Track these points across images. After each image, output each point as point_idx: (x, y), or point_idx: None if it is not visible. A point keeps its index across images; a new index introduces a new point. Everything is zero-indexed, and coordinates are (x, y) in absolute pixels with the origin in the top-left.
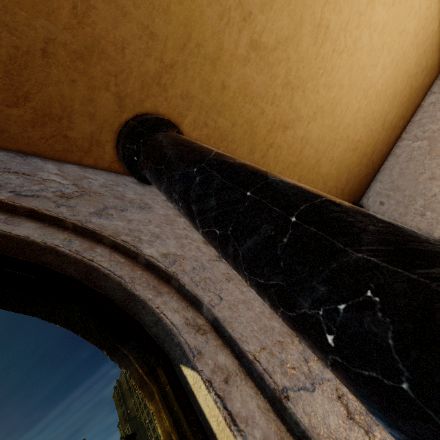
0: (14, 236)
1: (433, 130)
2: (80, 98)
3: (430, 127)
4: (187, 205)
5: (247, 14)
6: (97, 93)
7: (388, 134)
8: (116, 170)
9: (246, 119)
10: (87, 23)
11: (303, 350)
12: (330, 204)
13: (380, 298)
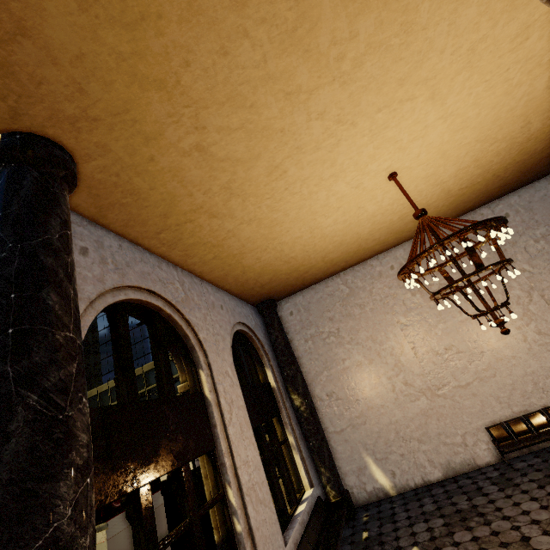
0: None
1: (357, 286)
2: None
3: (358, 282)
4: None
5: (201, 126)
6: None
7: (327, 266)
8: None
9: (169, 192)
10: (5, 48)
11: None
12: (42, 333)
13: None
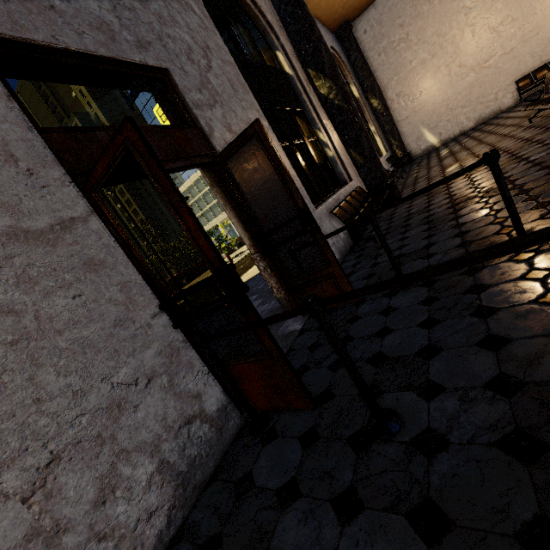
0: None
1: None
2: None
3: None
4: (280, 3)
5: None
6: None
7: None
8: None
9: None
10: None
11: (296, 60)
12: (314, 25)
13: (312, 46)
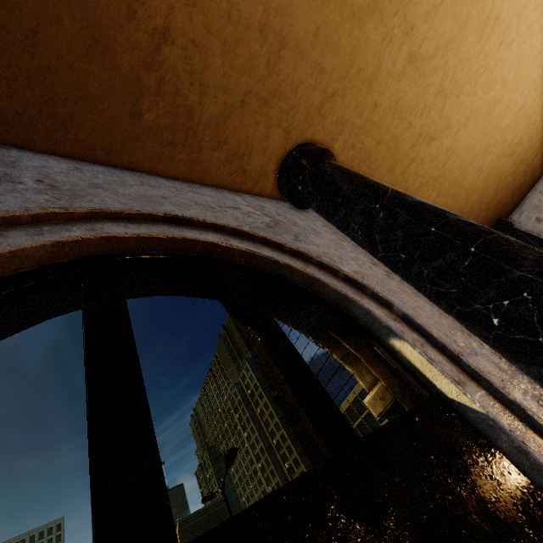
0: (265, 257)
1: None
2: (259, 137)
3: None
4: (369, 234)
5: (409, 28)
6: (272, 130)
7: None
8: (274, 196)
9: (392, 136)
10: (275, 71)
11: (466, 338)
12: (500, 240)
13: (532, 297)
